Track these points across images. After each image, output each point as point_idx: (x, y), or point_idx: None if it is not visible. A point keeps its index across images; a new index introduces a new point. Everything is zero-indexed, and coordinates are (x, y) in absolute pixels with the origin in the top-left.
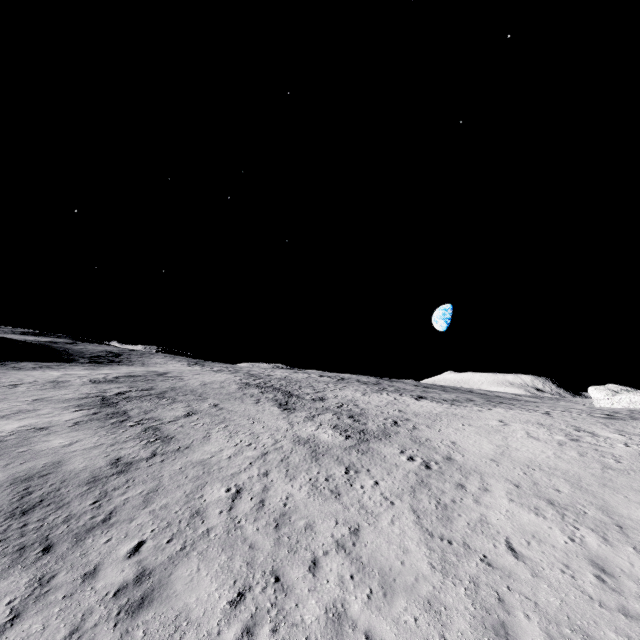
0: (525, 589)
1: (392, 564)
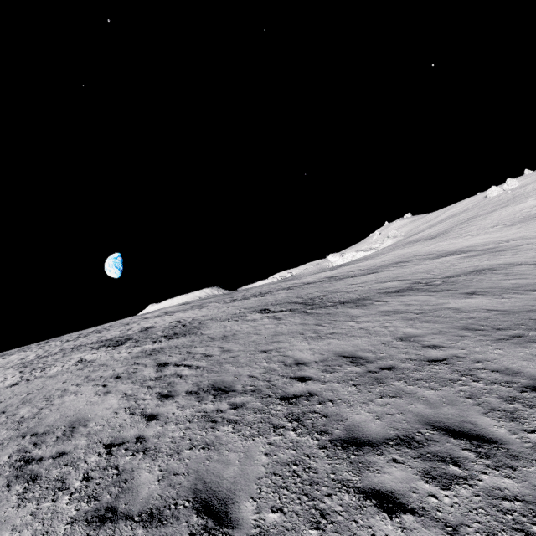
0: None
1: None
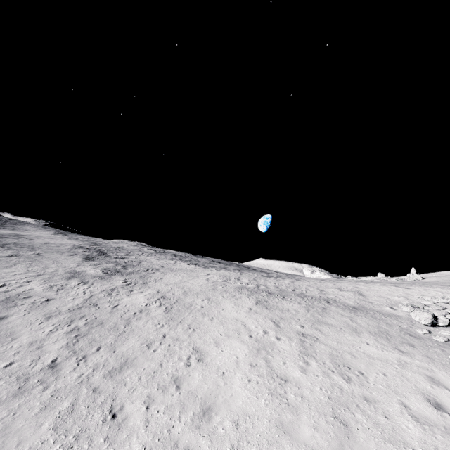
0: (99, 315)
1: (51, 308)
